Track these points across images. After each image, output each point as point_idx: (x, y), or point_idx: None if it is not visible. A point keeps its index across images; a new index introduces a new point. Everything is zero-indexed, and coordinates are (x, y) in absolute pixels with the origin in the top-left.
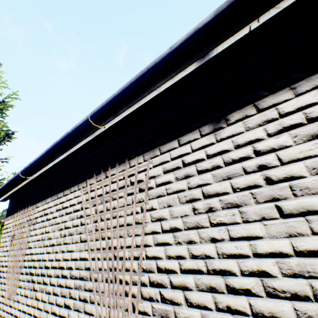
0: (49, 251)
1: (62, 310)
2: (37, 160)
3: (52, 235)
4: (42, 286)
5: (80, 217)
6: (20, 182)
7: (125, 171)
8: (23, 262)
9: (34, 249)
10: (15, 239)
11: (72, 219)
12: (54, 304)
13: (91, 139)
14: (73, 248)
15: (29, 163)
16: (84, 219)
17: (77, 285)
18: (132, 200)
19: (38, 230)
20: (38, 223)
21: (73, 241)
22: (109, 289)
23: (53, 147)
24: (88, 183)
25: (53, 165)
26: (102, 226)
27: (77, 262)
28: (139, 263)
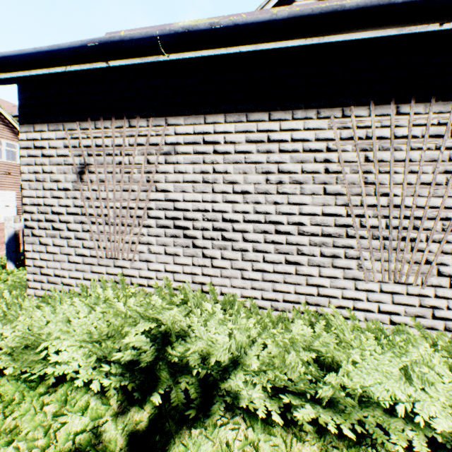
0: (234, 200)
1: (280, 267)
2: (245, 25)
3: (239, 179)
4: (220, 243)
5: (323, 161)
6: (129, 56)
7: (450, 115)
8: (145, 211)
9: (179, 194)
10: (97, 173)
11: (300, 162)
12: (259, 262)
13: (393, 35)
14: (304, 201)
15: (210, 24)
16: (337, 166)
17: (315, 242)
18: (449, 157)
19: (186, 167)
20: (181, 155)
21: (304, 192)
22: (390, 246)
23: (322, 15)
24: (352, 113)
25: (249, 52)
26: (379, 180)
27: (315, 217)
28: (449, 223)
